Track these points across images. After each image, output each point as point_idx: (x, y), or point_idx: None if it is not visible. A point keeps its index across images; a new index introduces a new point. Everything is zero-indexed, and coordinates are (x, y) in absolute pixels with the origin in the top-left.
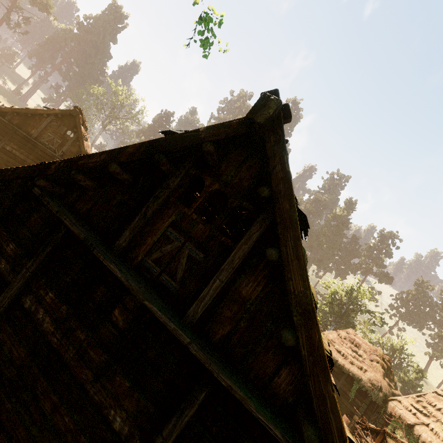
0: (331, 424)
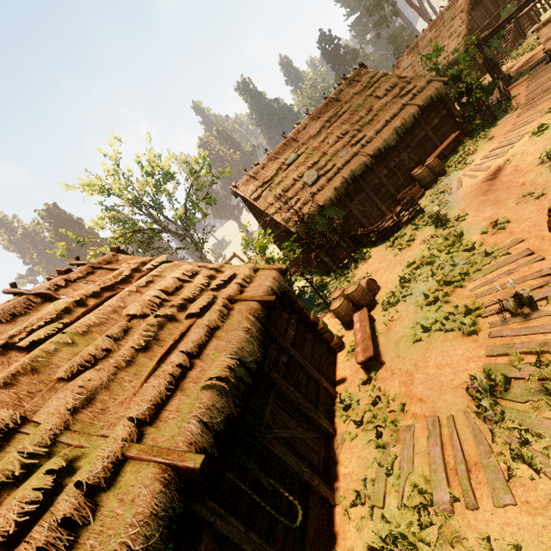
0: (278, 222)
